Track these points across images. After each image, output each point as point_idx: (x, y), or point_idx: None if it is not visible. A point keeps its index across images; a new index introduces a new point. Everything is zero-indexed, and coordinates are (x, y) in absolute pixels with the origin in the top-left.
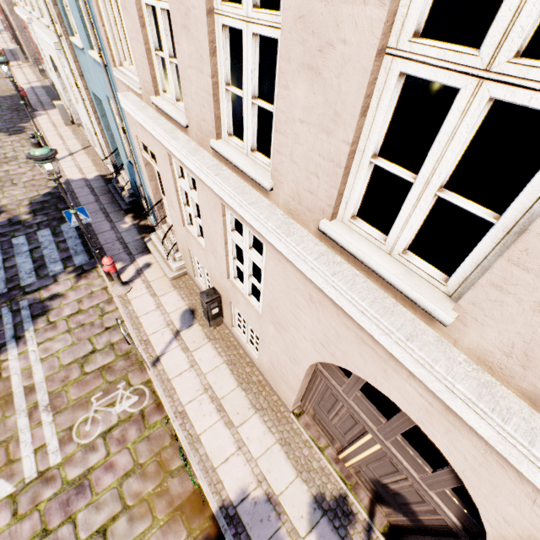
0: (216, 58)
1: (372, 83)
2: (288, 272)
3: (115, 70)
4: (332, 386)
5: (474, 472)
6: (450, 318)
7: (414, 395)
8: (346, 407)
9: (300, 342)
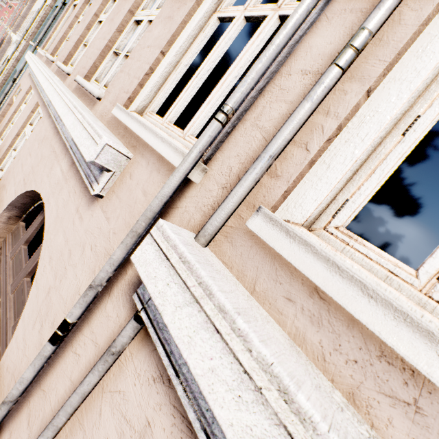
0: (89, 32)
1: (126, 22)
2: (43, 128)
3: (40, 48)
4: (5, 252)
5: (56, 220)
6: (99, 91)
7: (58, 173)
8: (0, 280)
9: (9, 192)
